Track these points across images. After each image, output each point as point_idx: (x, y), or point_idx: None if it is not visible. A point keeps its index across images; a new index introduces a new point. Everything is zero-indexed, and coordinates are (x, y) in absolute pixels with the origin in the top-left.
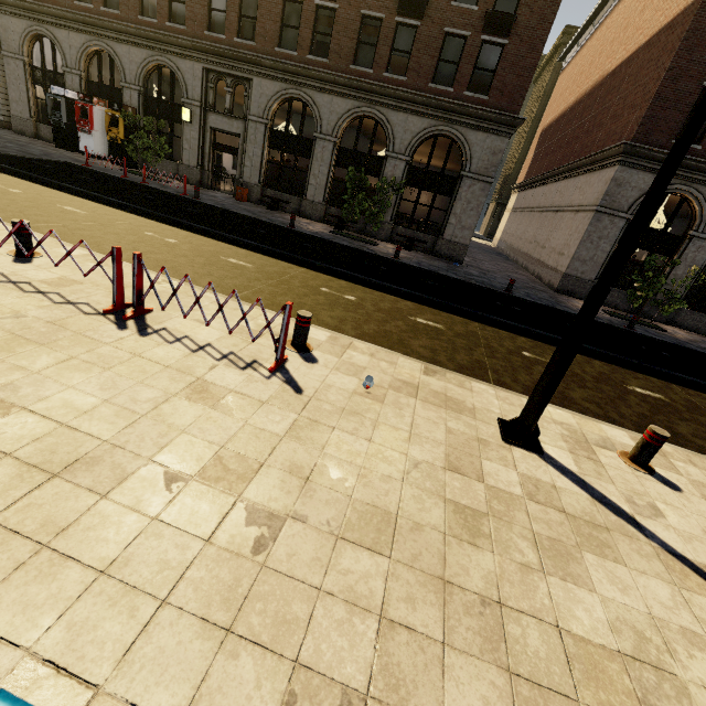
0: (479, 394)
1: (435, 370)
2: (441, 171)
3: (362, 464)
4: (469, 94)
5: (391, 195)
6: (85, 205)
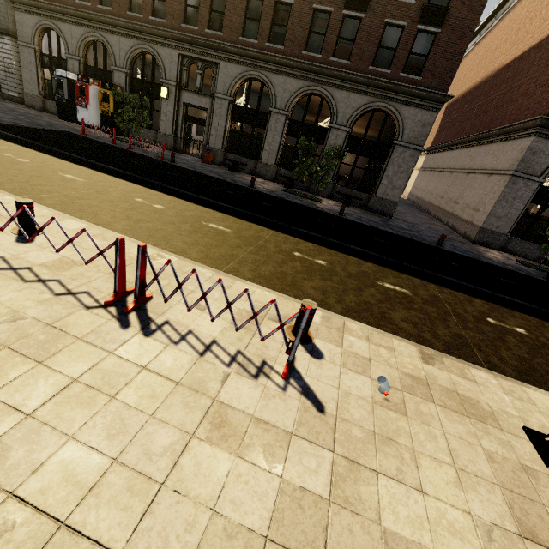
0: (485, 387)
1: (430, 354)
2: (377, 140)
3: (433, 547)
4: (404, 75)
5: (336, 161)
6: (83, 172)
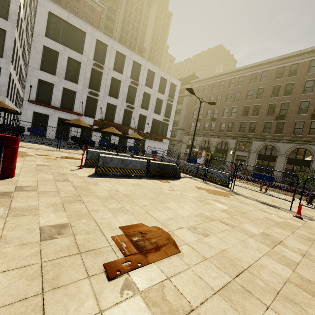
0: None
1: None
2: None
3: None
4: None
5: None
6: None
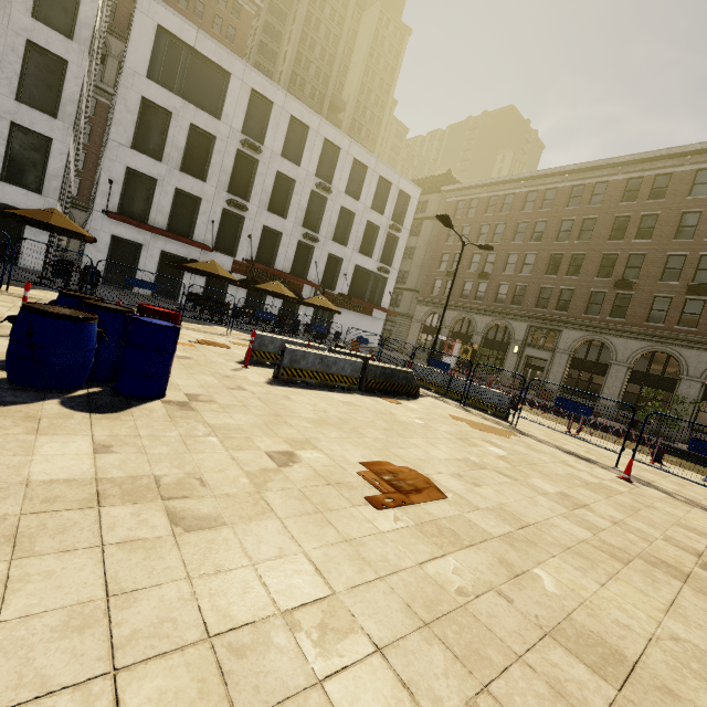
0: None
1: None
2: None
3: None
4: None
5: (688, 406)
6: None
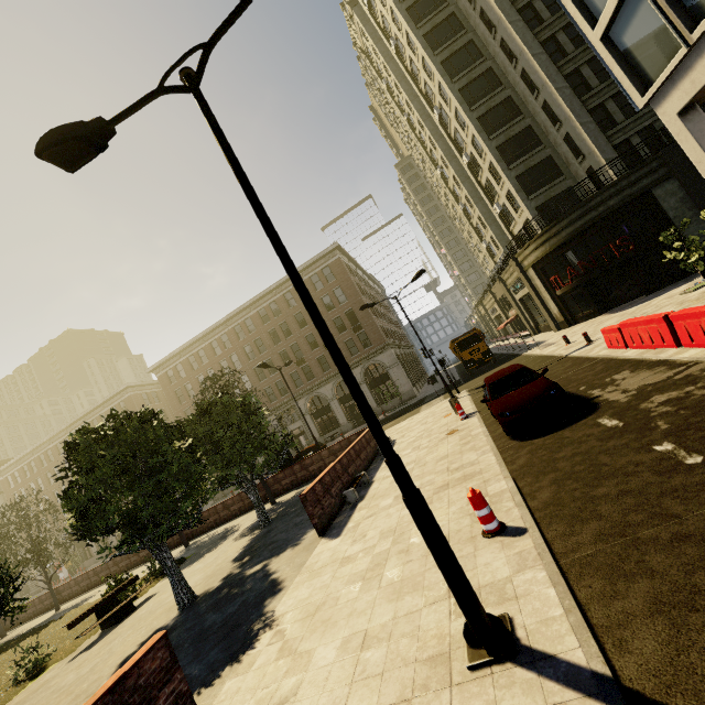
0: None
1: None
2: None
3: None
4: None
5: None
6: None
